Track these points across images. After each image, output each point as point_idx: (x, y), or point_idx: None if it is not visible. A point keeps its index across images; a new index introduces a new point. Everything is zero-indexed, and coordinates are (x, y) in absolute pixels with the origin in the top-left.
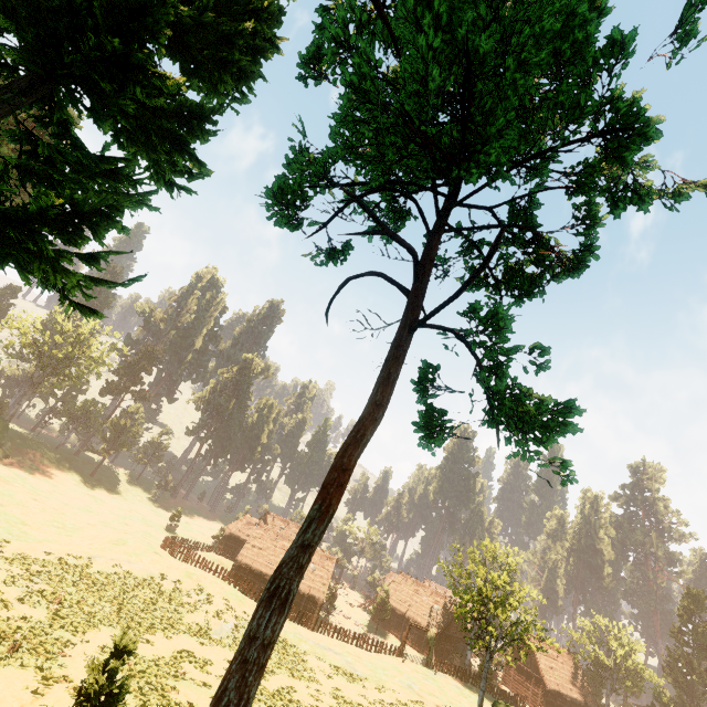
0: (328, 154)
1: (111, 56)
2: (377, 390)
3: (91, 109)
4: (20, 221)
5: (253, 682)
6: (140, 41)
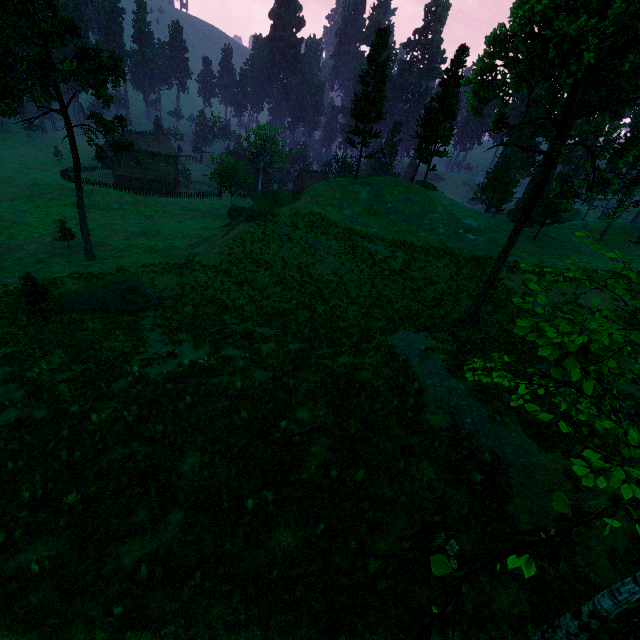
0: None
1: None
2: (73, 156)
3: None
4: None
5: (85, 220)
6: None
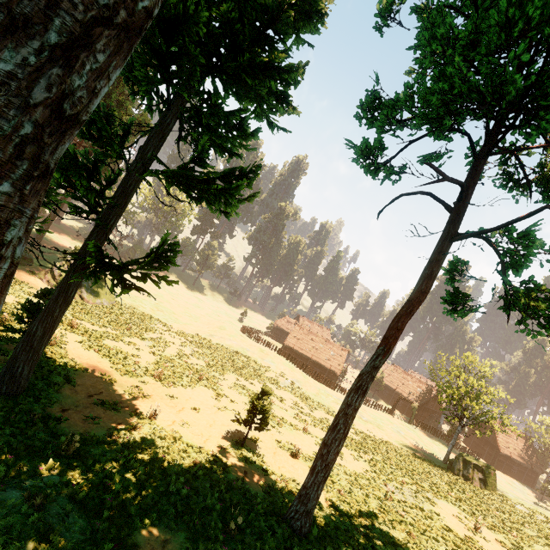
0: (397, 98)
1: (256, 63)
2: (422, 282)
3: (236, 93)
4: (222, 190)
5: (350, 423)
6: (271, 43)
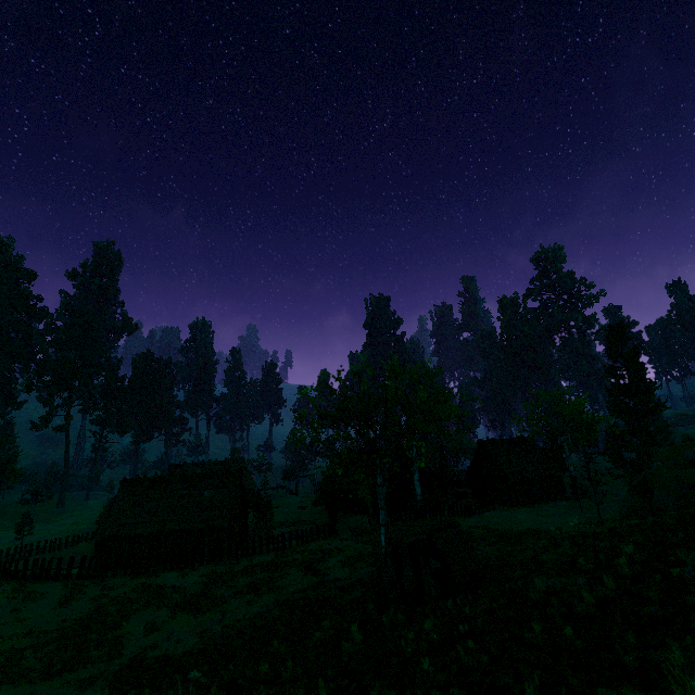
0: None
1: None
2: None
3: None
4: None
5: None
6: None
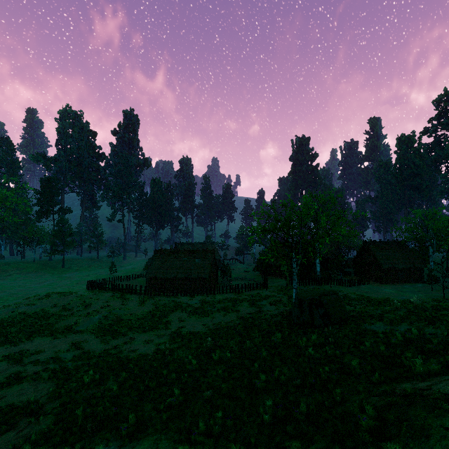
0: None
1: None
2: None
3: None
4: None
5: None
6: None
